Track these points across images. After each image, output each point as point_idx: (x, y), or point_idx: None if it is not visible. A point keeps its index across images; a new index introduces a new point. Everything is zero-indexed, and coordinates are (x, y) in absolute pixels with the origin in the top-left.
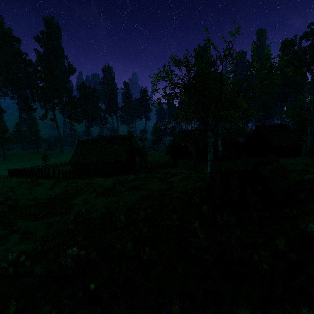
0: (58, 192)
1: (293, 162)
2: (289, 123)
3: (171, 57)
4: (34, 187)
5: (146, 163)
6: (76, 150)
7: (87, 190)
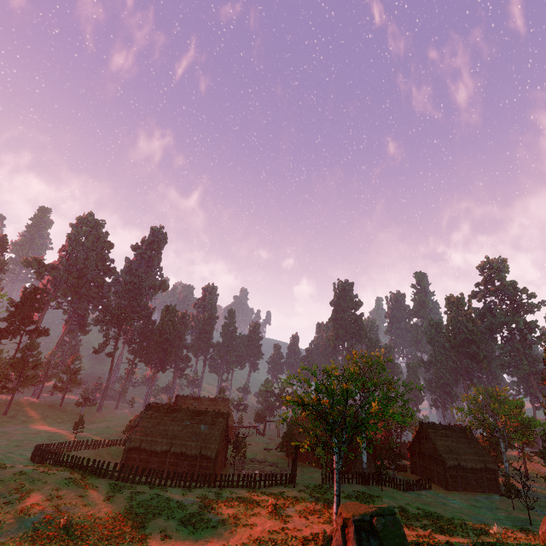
0: (120, 508)
1: (484, 504)
2: (468, 428)
3: (302, 378)
4: (85, 492)
5: (243, 461)
6: (141, 423)
7: (162, 512)
